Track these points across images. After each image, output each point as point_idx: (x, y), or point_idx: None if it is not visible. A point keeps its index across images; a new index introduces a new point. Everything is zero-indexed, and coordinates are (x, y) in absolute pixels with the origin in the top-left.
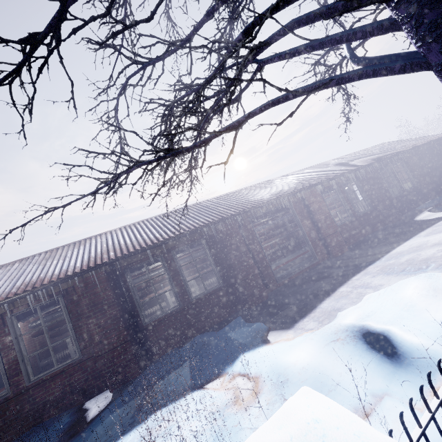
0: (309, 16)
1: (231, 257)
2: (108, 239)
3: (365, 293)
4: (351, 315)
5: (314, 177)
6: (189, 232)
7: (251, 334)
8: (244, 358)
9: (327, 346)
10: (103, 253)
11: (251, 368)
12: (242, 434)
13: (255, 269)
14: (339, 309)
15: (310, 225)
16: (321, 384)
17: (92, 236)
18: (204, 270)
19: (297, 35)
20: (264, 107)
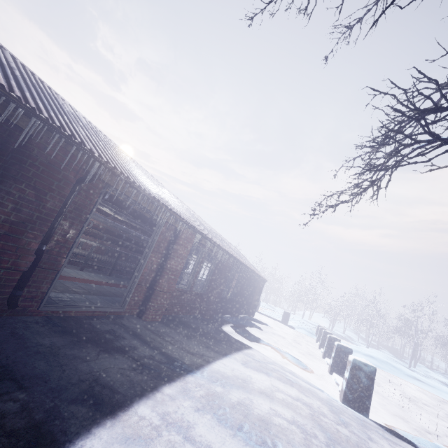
0: None
1: (3, 204)
2: None
3: None
4: None
5: (198, 224)
6: None
7: None
8: None
9: None
10: None
11: None
12: None
13: (25, 261)
14: None
15: (155, 264)
16: None
17: None
18: None
19: None
20: None
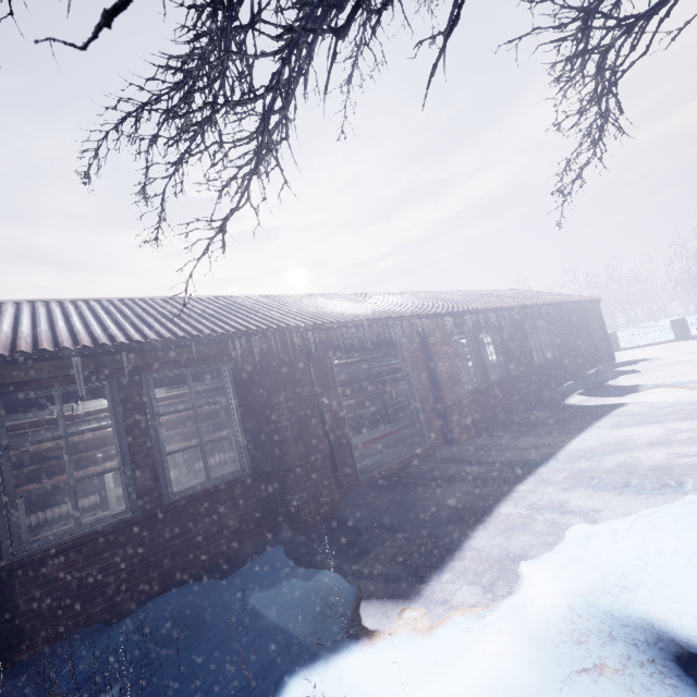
0: None
1: (282, 414)
2: None
3: (568, 525)
4: (577, 583)
5: (438, 304)
6: (199, 340)
7: (313, 607)
8: None
9: (569, 688)
10: None
11: None
12: None
13: (324, 446)
14: (521, 556)
15: (425, 381)
16: None
17: None
18: (205, 436)
19: None
20: None
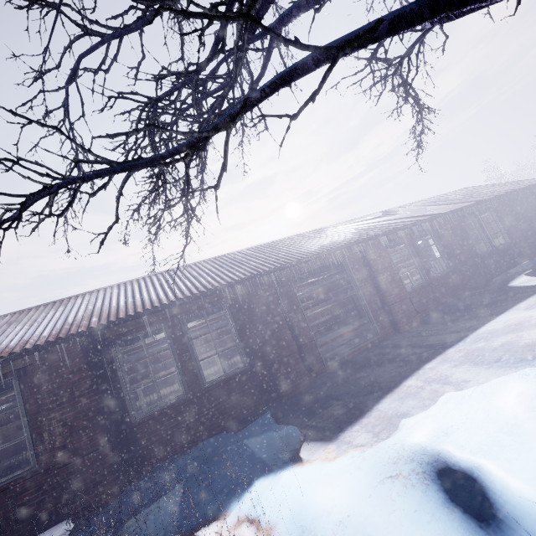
0: None
1: (261, 329)
2: (97, 298)
3: (443, 393)
4: (421, 430)
5: (378, 226)
6: (205, 293)
7: (277, 445)
8: (259, 489)
9: (380, 485)
10: (84, 319)
11: (266, 509)
12: None
13: (293, 346)
14: (404, 414)
15: (371, 288)
16: None
17: (80, 294)
18: (232, 342)
19: None
20: (269, 86)
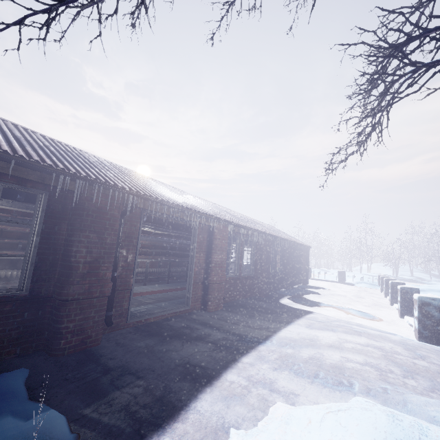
0: None
1: (79, 251)
2: None
3: (274, 404)
4: None
5: (227, 215)
6: (23, 161)
7: None
8: None
9: None
10: None
11: None
12: None
13: (107, 288)
14: (234, 429)
15: (202, 262)
16: None
17: None
18: (12, 250)
19: None
20: None
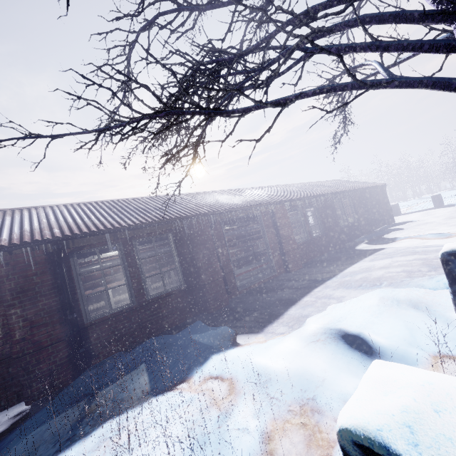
0: (383, 16)
1: (199, 257)
2: (48, 214)
3: (330, 303)
4: (323, 321)
5: (282, 194)
6: (158, 222)
7: (218, 337)
8: (216, 360)
9: (307, 346)
10: (44, 229)
11: (225, 370)
12: (229, 436)
13: (220, 273)
14: (307, 315)
15: (274, 239)
16: (307, 381)
17: (24, 207)
18: (155, 271)
19: (366, 30)
20: (319, 91)
